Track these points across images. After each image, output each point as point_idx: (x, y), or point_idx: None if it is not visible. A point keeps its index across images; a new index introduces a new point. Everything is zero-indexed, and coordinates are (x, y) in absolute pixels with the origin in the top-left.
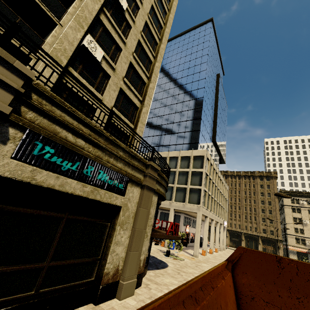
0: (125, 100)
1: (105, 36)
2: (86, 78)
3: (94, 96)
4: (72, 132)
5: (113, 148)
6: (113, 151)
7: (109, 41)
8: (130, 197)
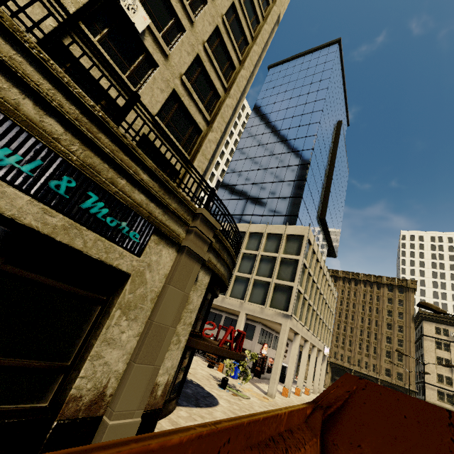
0: (180, 112)
1: (159, 1)
2: (113, 55)
3: (99, 51)
4: (36, 100)
5: (127, 162)
6: (126, 166)
7: (164, 10)
8: (151, 262)
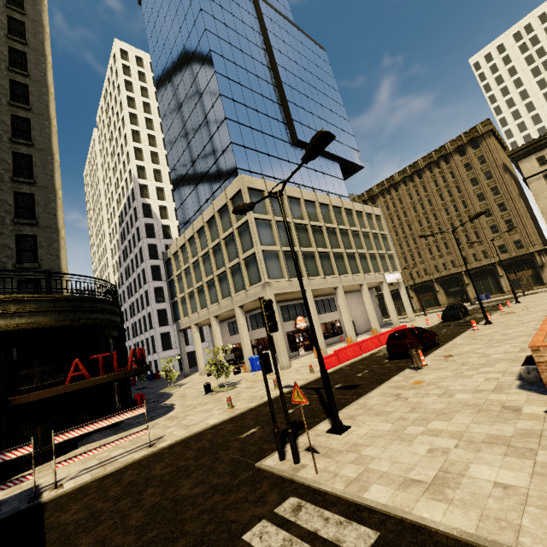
0: None
1: None
2: None
3: None
4: None
5: None
6: None
7: None
8: None
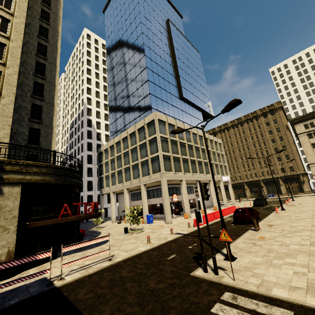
0: None
1: None
2: None
3: None
4: None
5: None
6: None
7: None
8: None
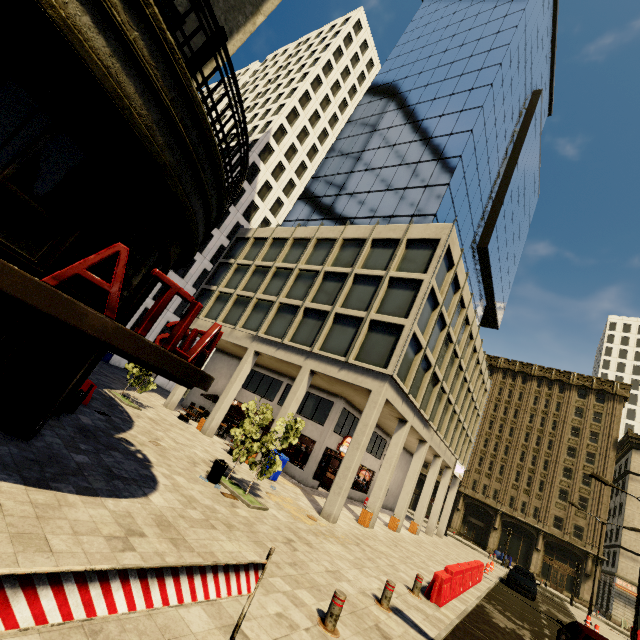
0: None
1: None
2: None
3: None
4: None
5: None
6: None
7: None
8: None
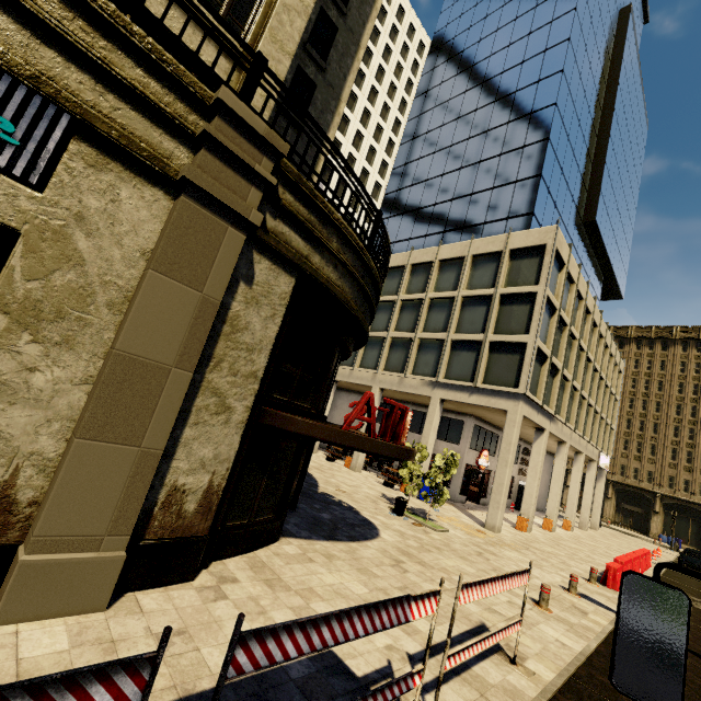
0: None
1: None
2: None
3: None
4: None
5: None
6: None
7: None
8: (87, 213)
